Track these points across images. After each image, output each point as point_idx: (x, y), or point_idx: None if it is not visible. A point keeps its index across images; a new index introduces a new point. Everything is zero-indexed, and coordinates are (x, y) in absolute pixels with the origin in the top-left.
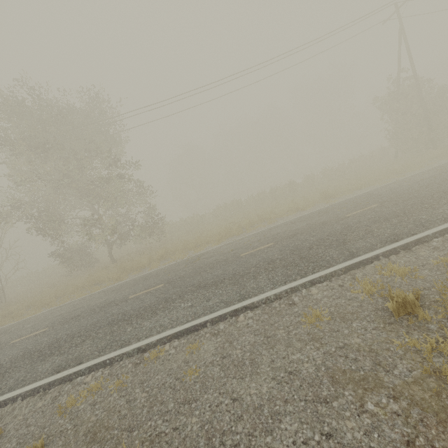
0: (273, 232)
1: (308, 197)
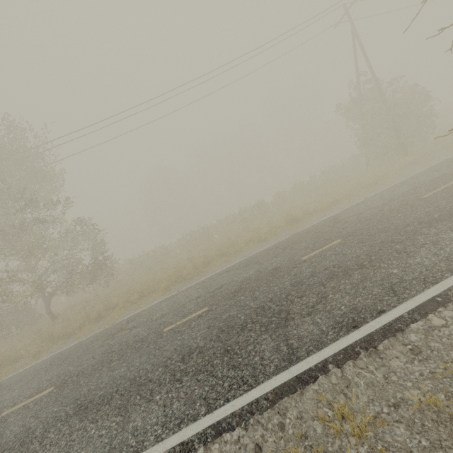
0: (218, 283)
1: (275, 220)
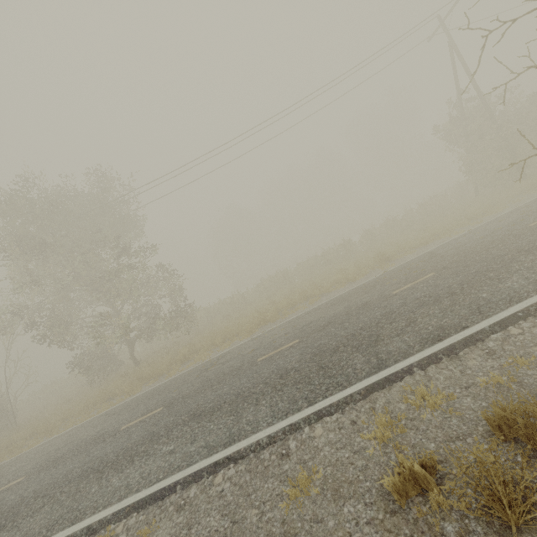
0: (306, 320)
1: (364, 260)
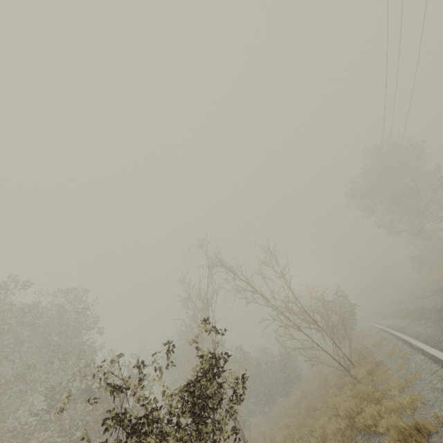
0: None
1: None
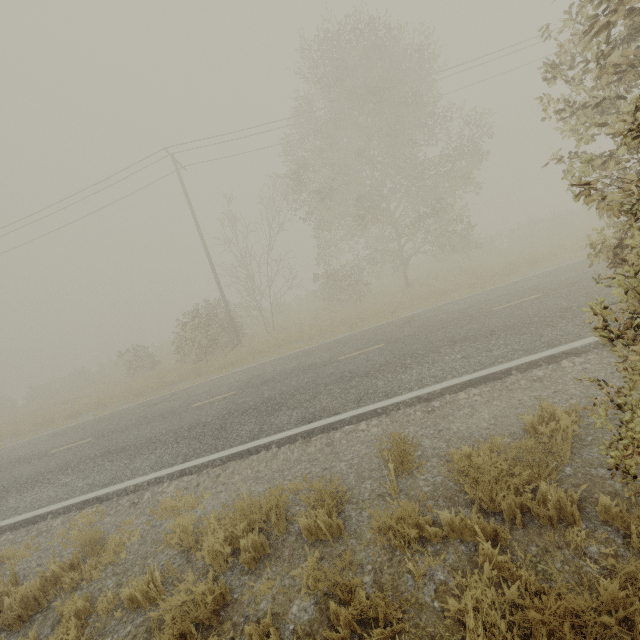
0: None
1: None
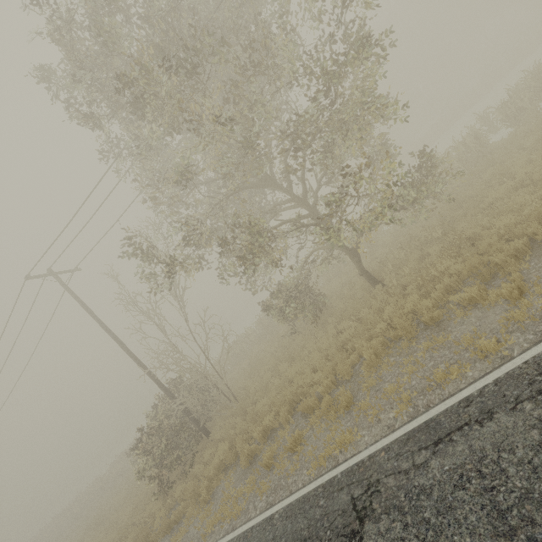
0: None
1: None
